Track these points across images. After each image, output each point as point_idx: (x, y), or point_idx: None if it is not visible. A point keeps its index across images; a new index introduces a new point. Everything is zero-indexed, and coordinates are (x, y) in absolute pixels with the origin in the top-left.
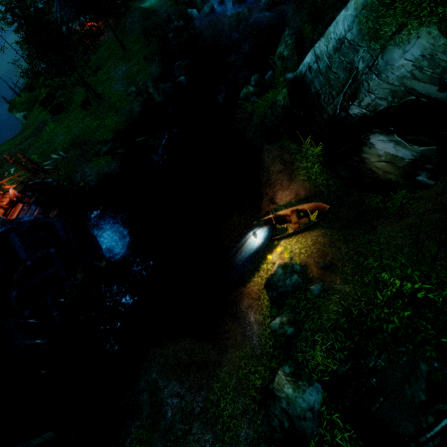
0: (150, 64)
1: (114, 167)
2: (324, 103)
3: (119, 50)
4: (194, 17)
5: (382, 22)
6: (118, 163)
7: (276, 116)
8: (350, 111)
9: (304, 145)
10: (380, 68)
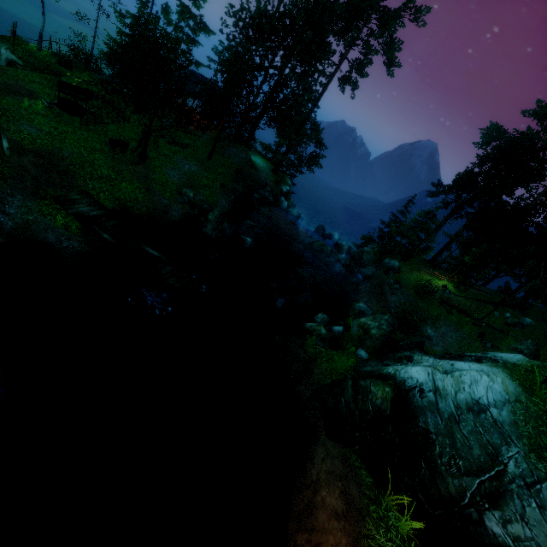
0: (223, 194)
1: (68, 246)
2: (440, 462)
3: (203, 153)
4: (282, 205)
5: (546, 441)
6: (83, 248)
7: (362, 409)
8: (487, 520)
9: (386, 494)
10: (544, 500)
